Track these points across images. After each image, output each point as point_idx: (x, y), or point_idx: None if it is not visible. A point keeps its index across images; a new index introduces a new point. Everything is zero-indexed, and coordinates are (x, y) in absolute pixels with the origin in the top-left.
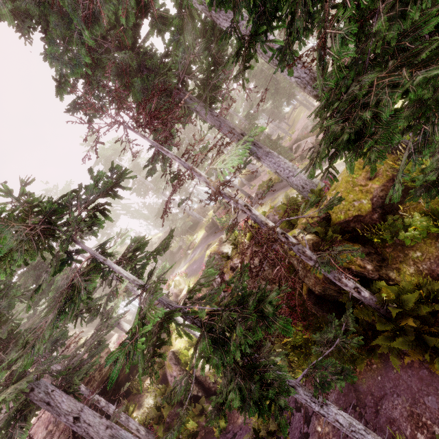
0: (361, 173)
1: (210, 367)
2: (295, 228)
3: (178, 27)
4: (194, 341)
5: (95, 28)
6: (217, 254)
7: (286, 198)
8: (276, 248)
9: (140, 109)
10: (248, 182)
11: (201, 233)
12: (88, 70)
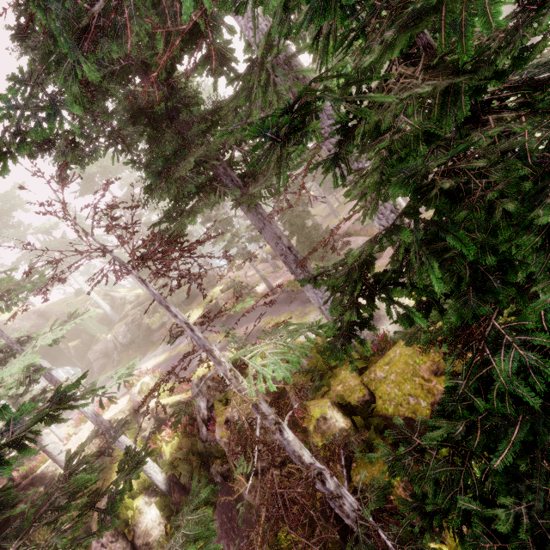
0: (426, 361)
1: (161, 533)
2: (326, 393)
3: (242, 90)
4: (147, 483)
5: (109, 45)
6: (212, 380)
7: (322, 338)
8: (293, 405)
9: (147, 241)
10: (275, 258)
11: (197, 312)
12: (74, 126)
